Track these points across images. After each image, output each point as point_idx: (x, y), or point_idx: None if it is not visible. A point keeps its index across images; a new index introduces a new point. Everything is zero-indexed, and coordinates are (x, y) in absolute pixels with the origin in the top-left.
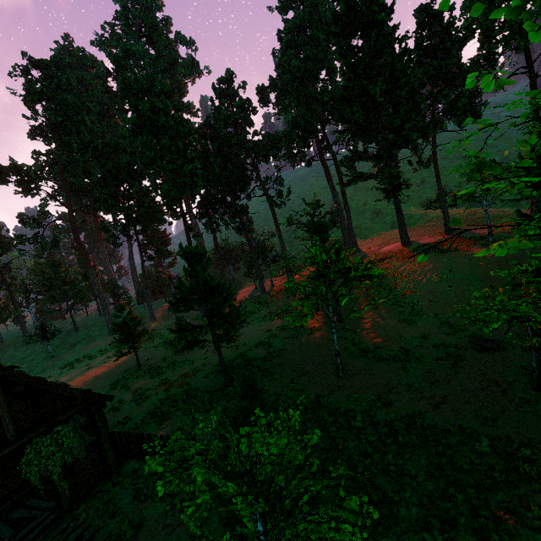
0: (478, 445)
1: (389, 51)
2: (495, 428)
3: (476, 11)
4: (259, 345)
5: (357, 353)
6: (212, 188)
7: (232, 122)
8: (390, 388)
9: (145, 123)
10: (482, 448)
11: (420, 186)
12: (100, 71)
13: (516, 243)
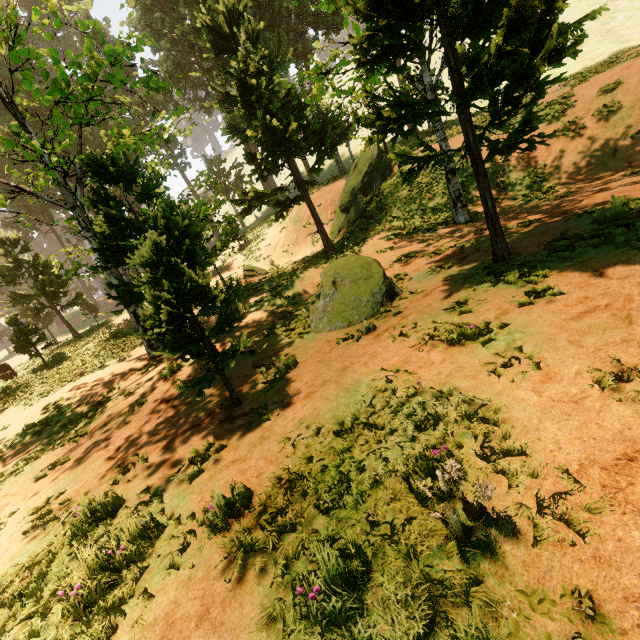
0: None
1: None
2: None
3: None
4: None
5: None
6: None
7: None
8: None
9: None
10: None
11: None
12: None
13: None
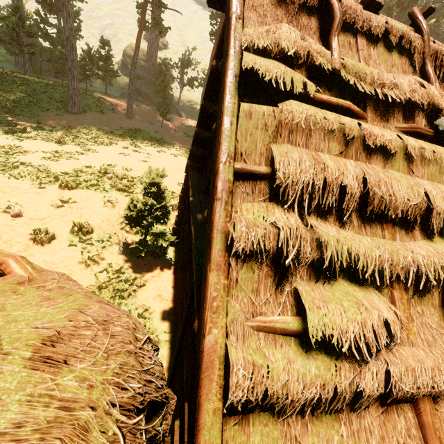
0: None
1: None
2: None
3: None
4: None
5: None
6: None
7: None
8: None
9: None
10: None
11: None
12: None
13: None
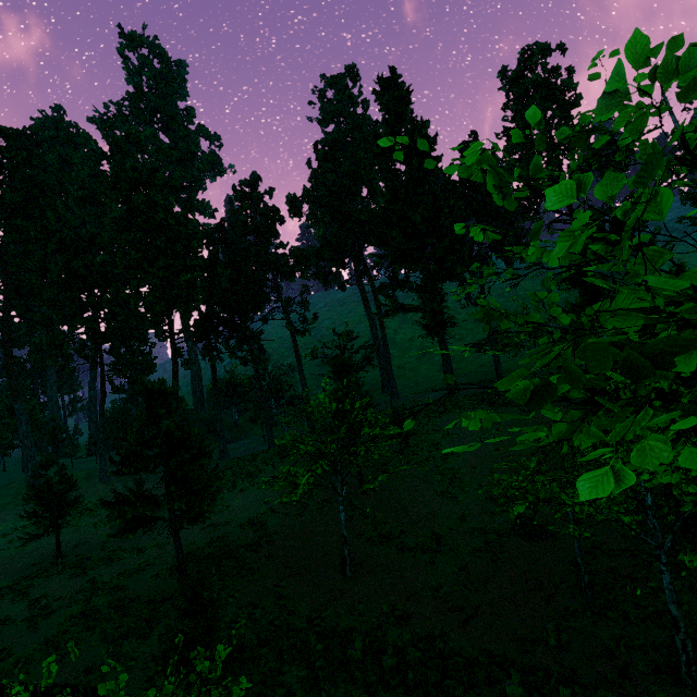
0: (507, 685)
1: (432, 179)
2: (533, 656)
3: (430, 166)
4: (248, 525)
5: (377, 540)
6: (215, 305)
7: (252, 230)
8: (411, 593)
9: (136, 218)
10: (512, 689)
11: (474, 324)
12: (91, 151)
13: (483, 417)
